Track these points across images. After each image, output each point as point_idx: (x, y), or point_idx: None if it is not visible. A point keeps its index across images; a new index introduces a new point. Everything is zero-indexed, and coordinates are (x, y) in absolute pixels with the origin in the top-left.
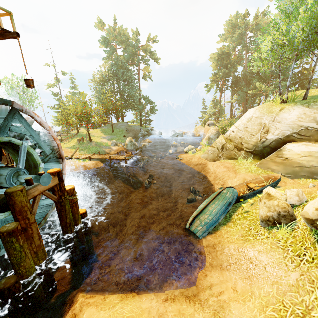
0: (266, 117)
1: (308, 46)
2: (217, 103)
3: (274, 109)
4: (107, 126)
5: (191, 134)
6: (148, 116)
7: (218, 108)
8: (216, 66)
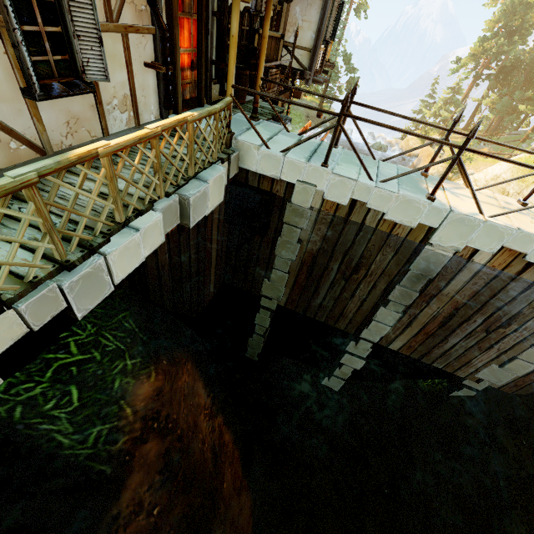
0: (515, 184)
1: None
2: (460, 103)
3: (528, 178)
4: None
5: (398, 151)
6: (339, 94)
7: (457, 113)
8: (494, 24)
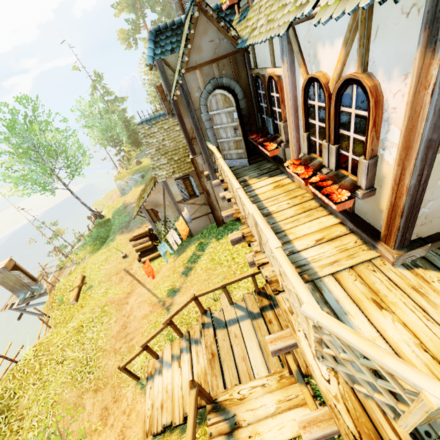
0: None
1: None
2: None
3: None
4: None
5: None
6: None
7: None
8: None
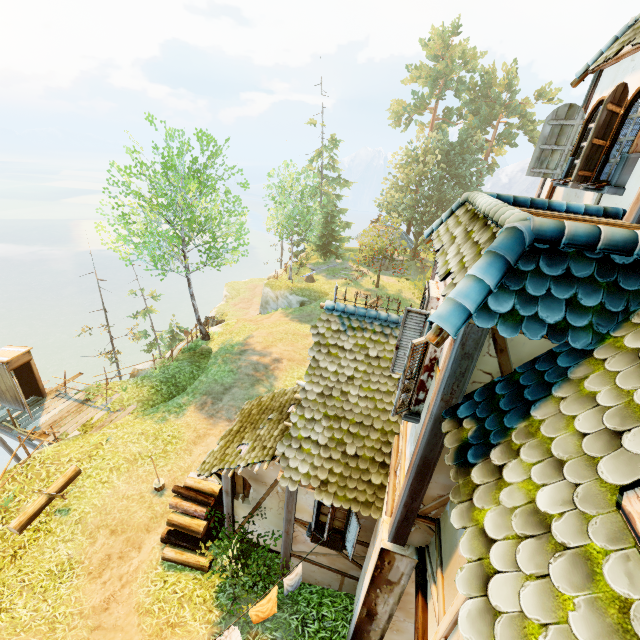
0: None
1: None
2: None
3: None
4: (411, 272)
5: None
6: None
7: None
8: None
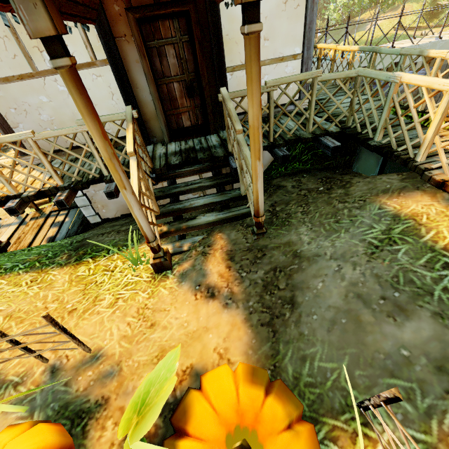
0: None
1: (369, 2)
2: None
3: None
4: None
5: None
6: None
7: None
8: None
